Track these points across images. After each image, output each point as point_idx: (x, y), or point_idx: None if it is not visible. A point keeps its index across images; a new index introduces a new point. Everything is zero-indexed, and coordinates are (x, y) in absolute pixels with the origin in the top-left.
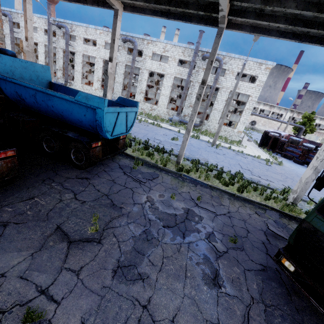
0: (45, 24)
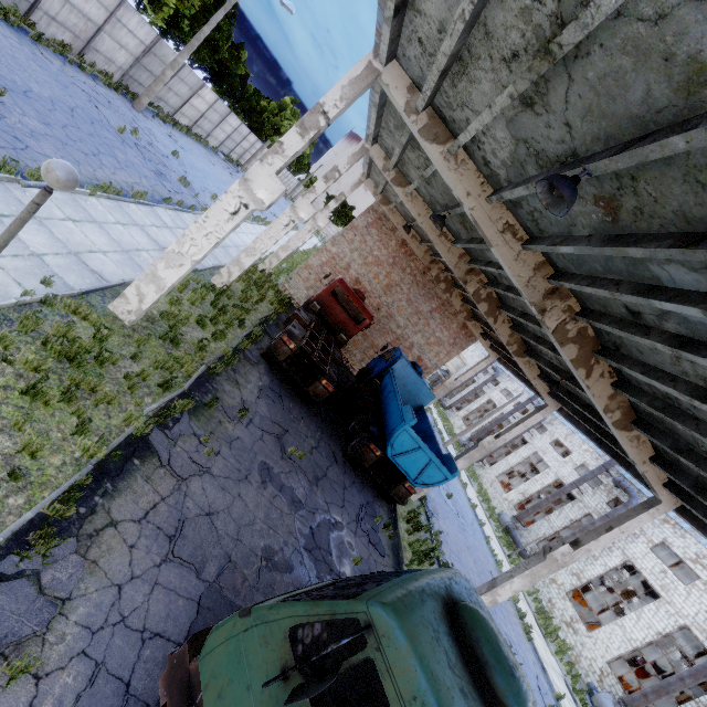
0: (526, 399)
